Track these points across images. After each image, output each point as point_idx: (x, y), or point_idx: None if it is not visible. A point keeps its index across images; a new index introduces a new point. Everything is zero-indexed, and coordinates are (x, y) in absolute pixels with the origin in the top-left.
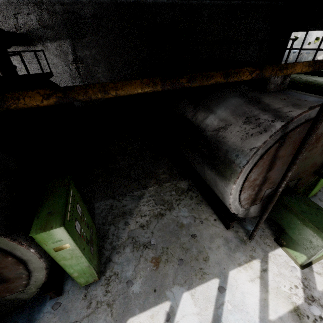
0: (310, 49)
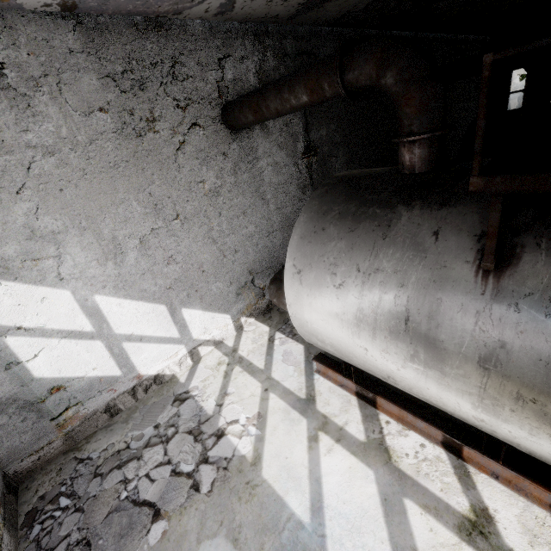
0: None
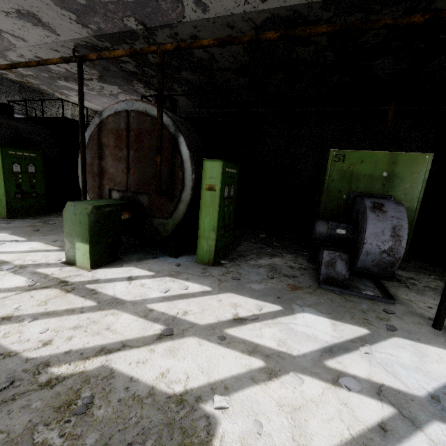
0: None
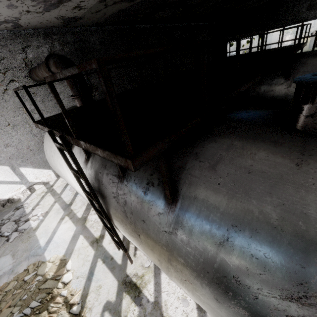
0: (245, 49)
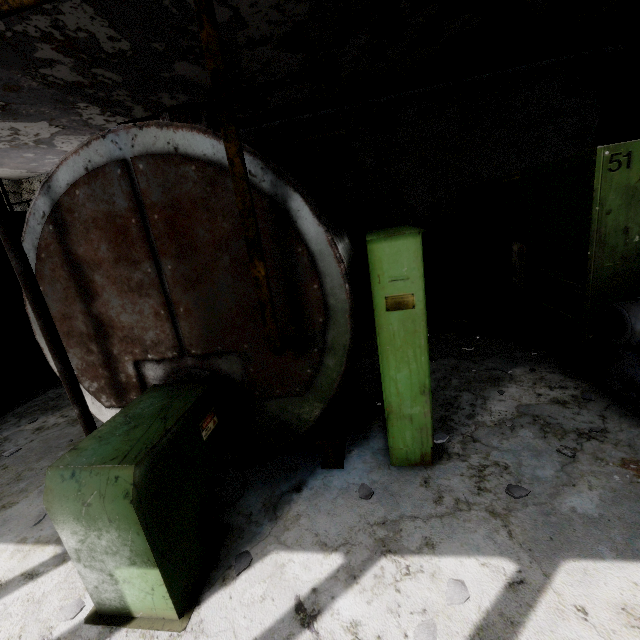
0: None
